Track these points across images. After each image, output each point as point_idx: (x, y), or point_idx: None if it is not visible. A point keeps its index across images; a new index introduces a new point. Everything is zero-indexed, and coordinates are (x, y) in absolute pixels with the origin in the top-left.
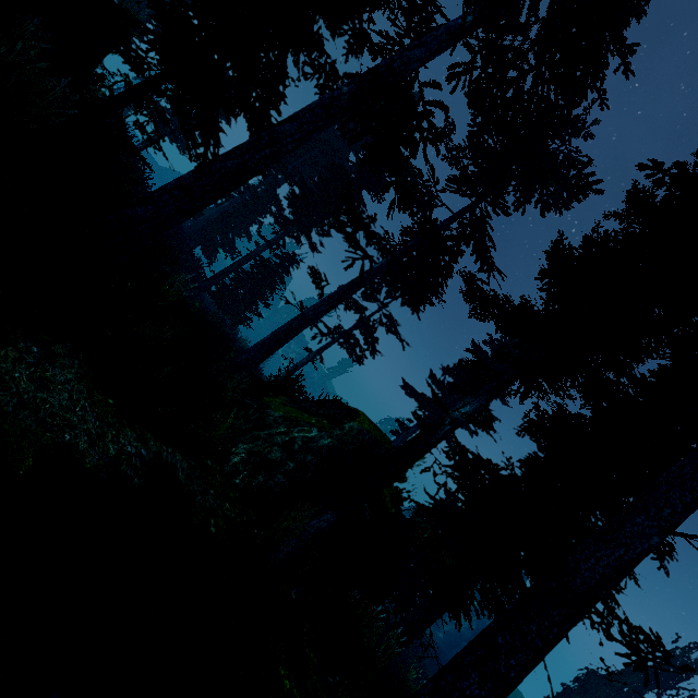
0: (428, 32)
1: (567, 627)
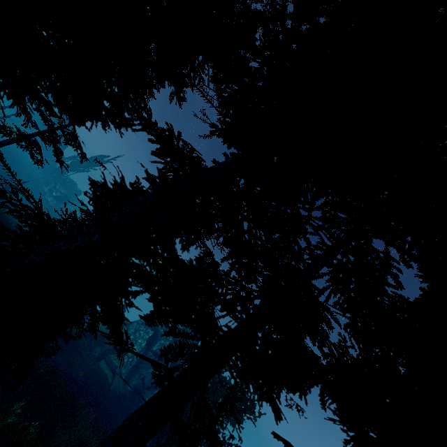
0: None
1: None
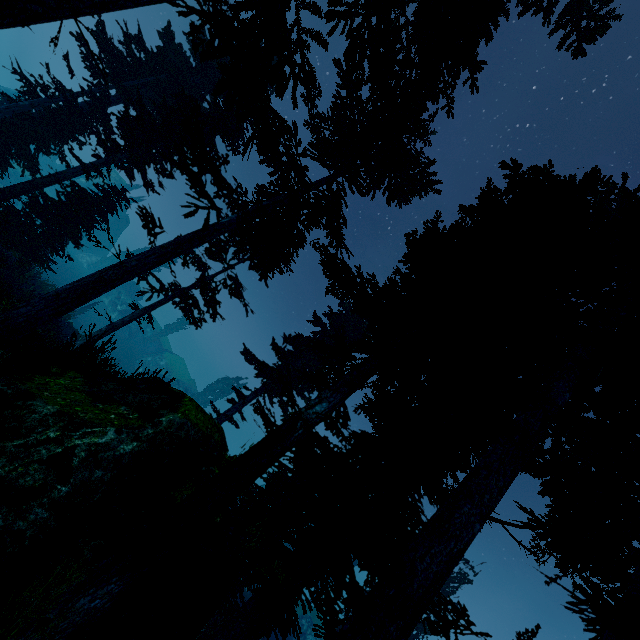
0: None
1: None
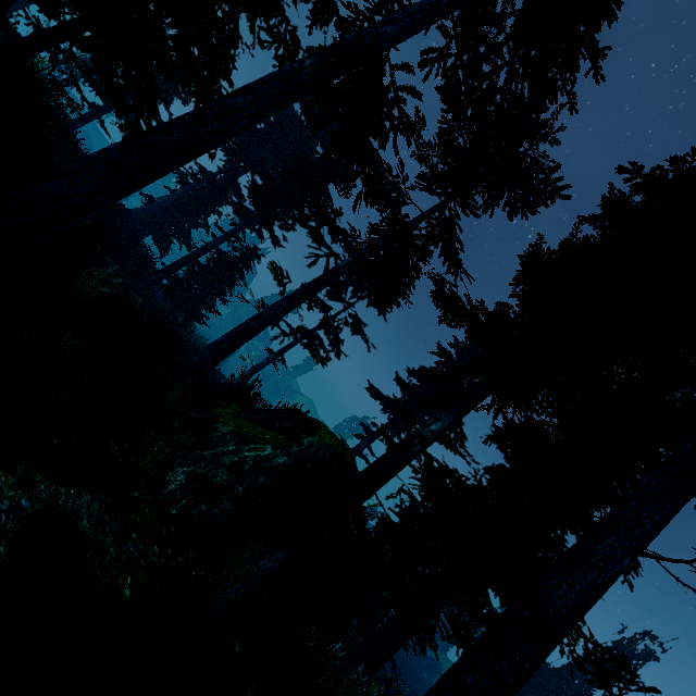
0: (400, 8)
1: (539, 662)
